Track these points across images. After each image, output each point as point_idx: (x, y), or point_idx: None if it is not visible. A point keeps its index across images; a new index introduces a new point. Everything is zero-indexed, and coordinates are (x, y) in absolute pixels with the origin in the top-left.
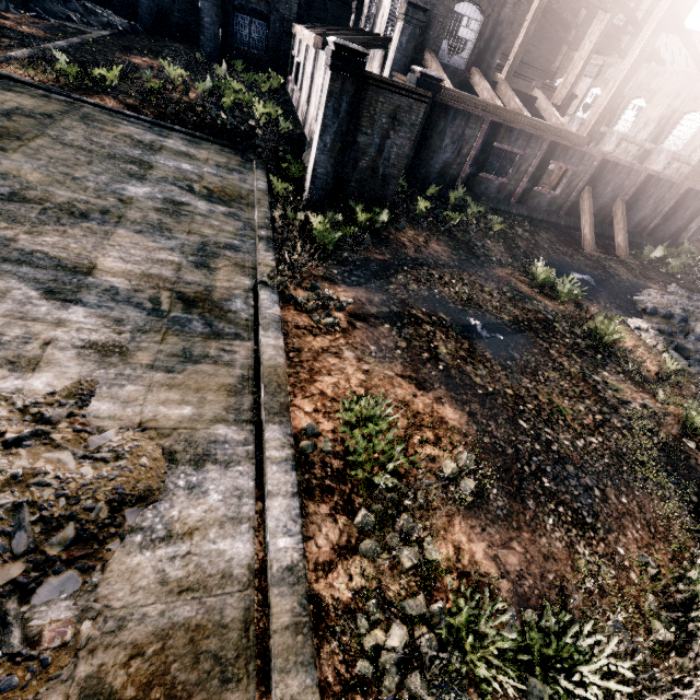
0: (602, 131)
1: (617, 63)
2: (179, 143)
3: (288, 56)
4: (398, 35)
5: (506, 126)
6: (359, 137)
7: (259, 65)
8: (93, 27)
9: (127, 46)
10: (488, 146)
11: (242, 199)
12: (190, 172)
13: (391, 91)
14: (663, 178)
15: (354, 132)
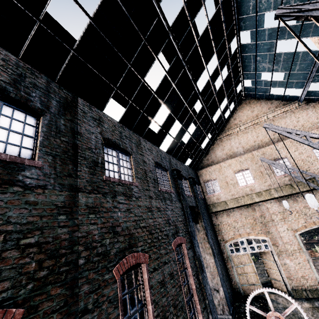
0: None
1: None
2: None
3: None
4: None
5: None
6: None
7: None
8: None
9: None
10: None
11: None
12: None
13: None
14: None
15: None
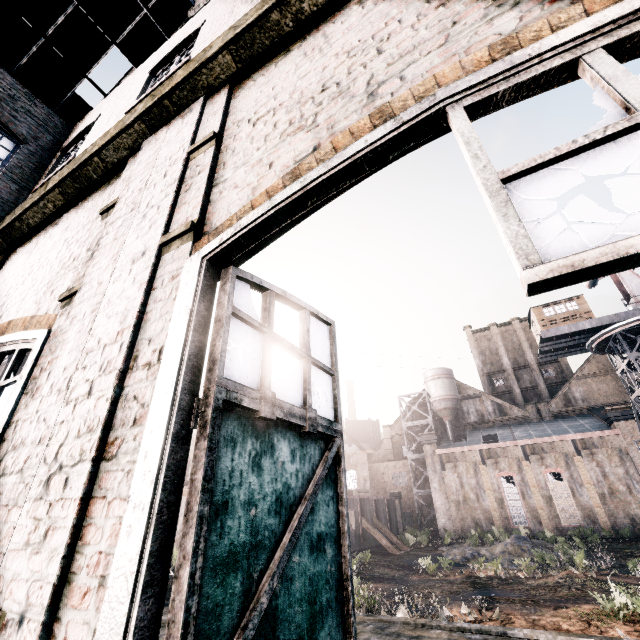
0: None
1: None
2: None
3: None
4: None
5: None
6: None
7: None
8: None
9: None
10: None
11: None
12: None
13: None
14: (378, 499)
15: None
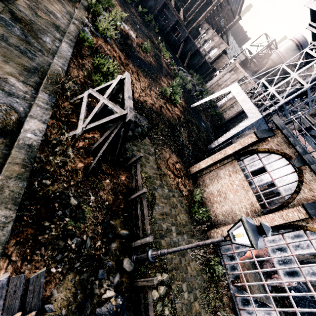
0: (201, 46)
1: (211, 29)
2: None
3: None
4: None
5: (168, 6)
6: None
7: None
8: None
9: None
10: (163, 9)
11: None
12: None
13: None
14: (200, 53)
15: None
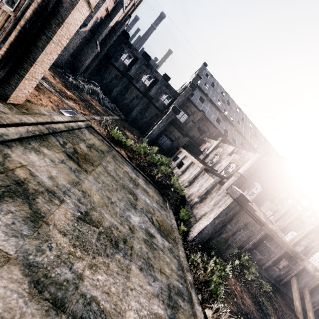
0: None
1: None
2: (143, 182)
3: (173, 154)
4: (233, 181)
5: (271, 236)
6: (228, 225)
7: (162, 151)
8: (114, 114)
9: (124, 125)
10: (261, 240)
11: (170, 234)
12: (150, 205)
13: (250, 215)
14: None
15: (227, 222)
